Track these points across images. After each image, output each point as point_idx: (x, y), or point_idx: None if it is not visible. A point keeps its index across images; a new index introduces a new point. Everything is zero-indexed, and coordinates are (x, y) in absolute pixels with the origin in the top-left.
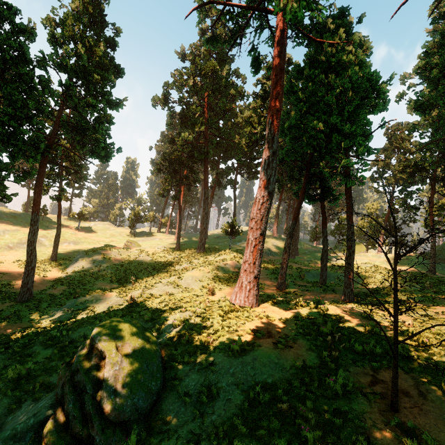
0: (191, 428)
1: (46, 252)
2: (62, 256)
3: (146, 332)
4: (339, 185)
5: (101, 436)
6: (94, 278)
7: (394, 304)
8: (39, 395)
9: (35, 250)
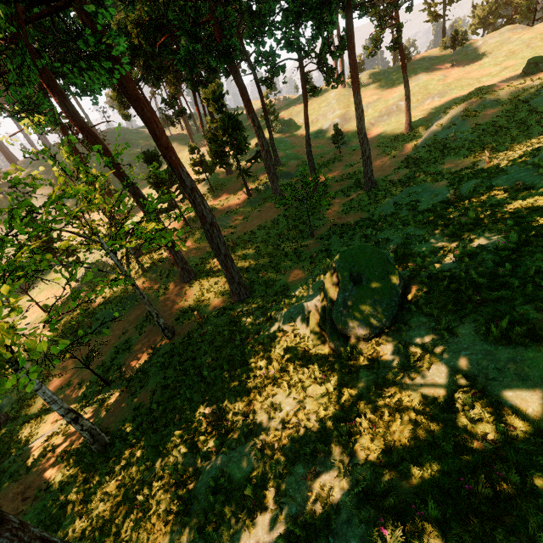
0: (387, 375)
1: (403, 122)
2: (418, 123)
3: (388, 265)
4: None
5: (329, 336)
6: (444, 154)
7: None
8: None
9: (365, 138)
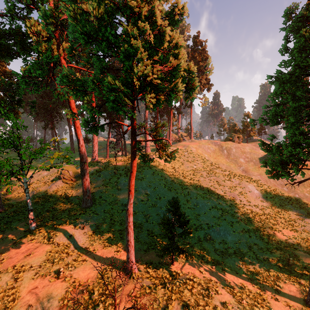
0: None
1: None
2: None
3: (73, 167)
4: (125, 119)
5: (73, 178)
6: (25, 172)
7: (115, 151)
8: (54, 182)
9: None
